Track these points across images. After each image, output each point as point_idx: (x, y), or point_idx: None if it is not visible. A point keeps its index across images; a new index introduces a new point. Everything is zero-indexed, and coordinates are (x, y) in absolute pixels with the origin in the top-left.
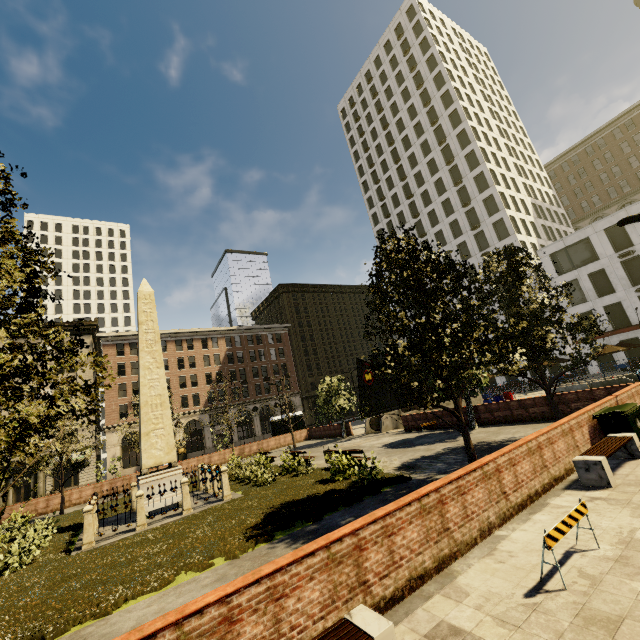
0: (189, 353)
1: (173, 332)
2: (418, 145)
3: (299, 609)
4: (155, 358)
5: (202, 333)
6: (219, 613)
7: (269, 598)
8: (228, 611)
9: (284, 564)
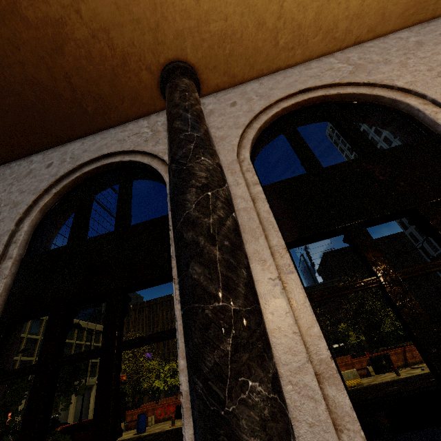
0: None
1: None
2: (382, 141)
3: None
4: None
5: None
6: None
7: None
8: None
9: None
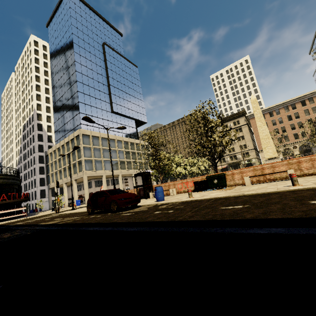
0: (293, 111)
1: (281, 103)
2: None
3: (279, 170)
4: (262, 122)
5: (300, 98)
6: (260, 167)
7: (271, 167)
8: (262, 167)
9: (274, 162)
